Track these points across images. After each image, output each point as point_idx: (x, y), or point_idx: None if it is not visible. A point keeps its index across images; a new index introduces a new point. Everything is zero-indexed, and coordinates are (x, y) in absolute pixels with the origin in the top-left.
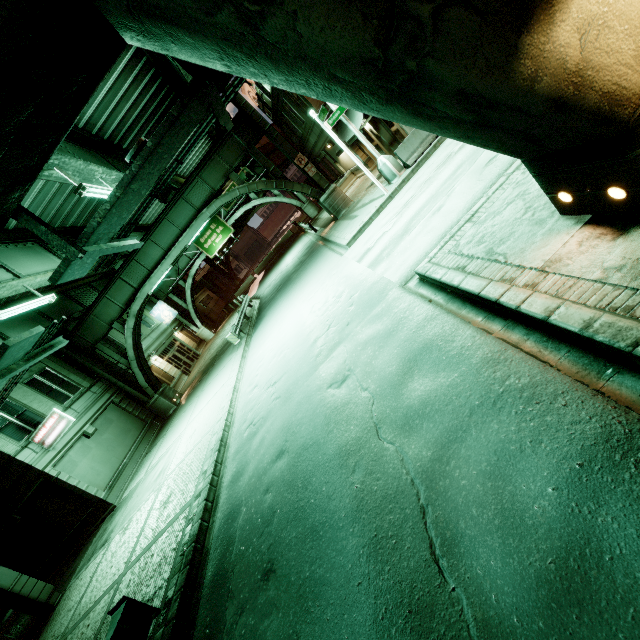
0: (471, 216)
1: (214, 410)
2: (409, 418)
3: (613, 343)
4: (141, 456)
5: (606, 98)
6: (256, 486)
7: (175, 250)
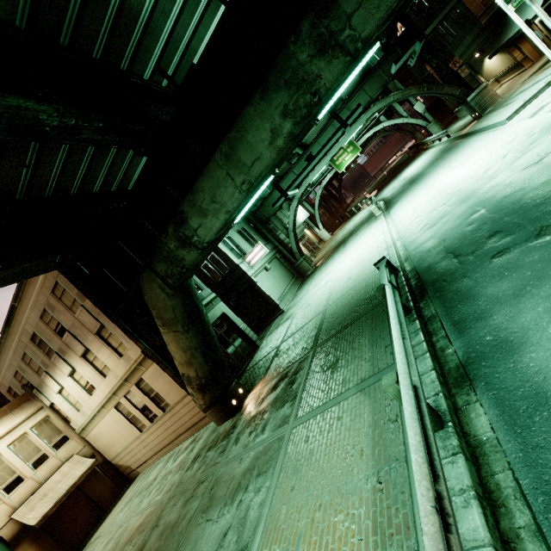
0: None
1: (371, 244)
2: None
3: None
4: (293, 292)
5: None
6: (453, 231)
7: (334, 149)
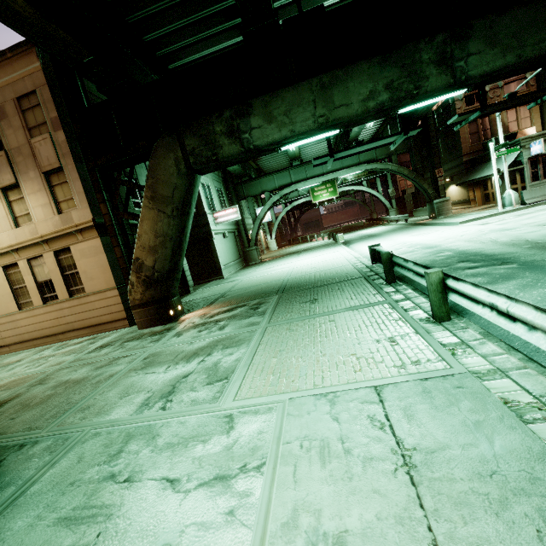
0: None
1: (334, 255)
2: None
3: None
4: (236, 269)
5: None
6: (424, 258)
7: (331, 175)
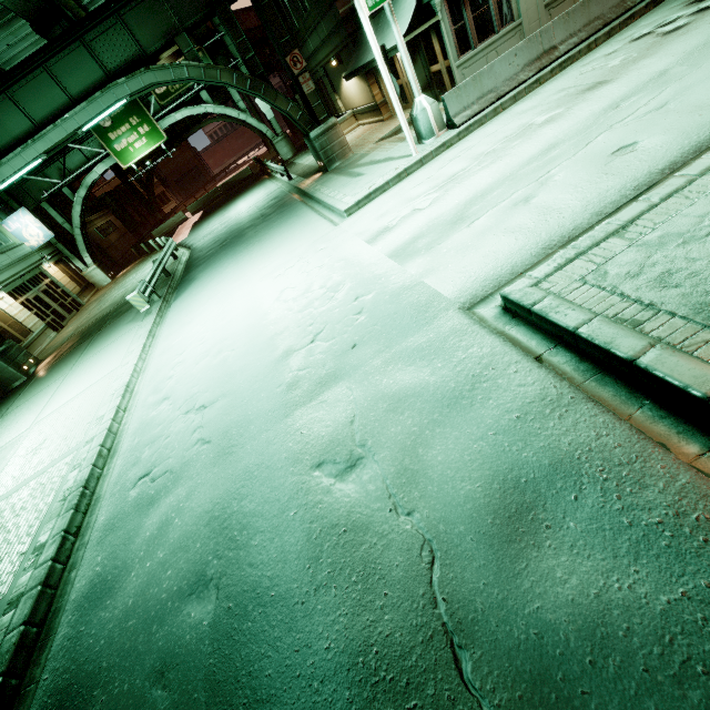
0: (620, 228)
1: (85, 415)
2: (554, 664)
3: None
4: None
5: None
6: (137, 645)
7: (55, 130)
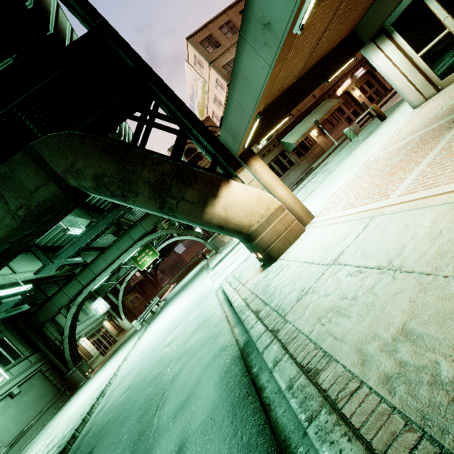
0: (246, 258)
1: (107, 374)
2: (182, 355)
3: (237, 312)
4: (46, 420)
5: (237, 226)
6: (107, 411)
7: (115, 264)
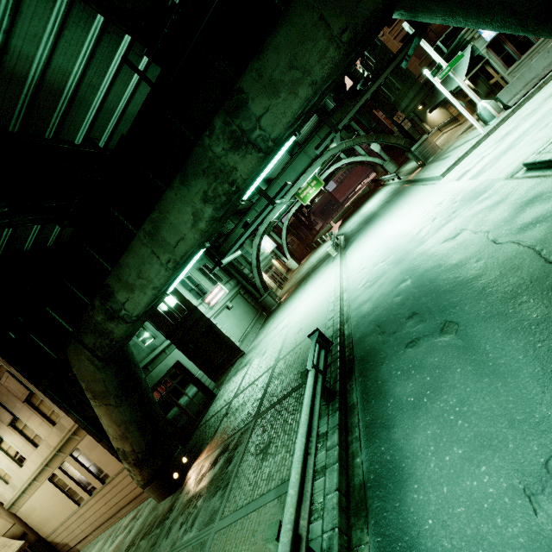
0: None
1: (324, 290)
2: (523, 227)
3: None
4: (256, 330)
5: None
6: (385, 298)
7: (293, 189)
